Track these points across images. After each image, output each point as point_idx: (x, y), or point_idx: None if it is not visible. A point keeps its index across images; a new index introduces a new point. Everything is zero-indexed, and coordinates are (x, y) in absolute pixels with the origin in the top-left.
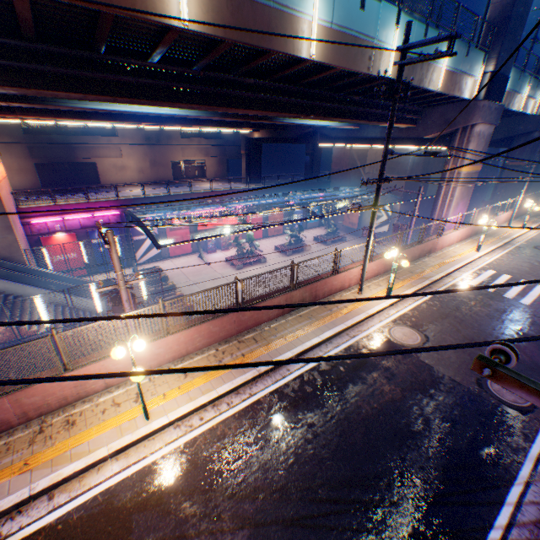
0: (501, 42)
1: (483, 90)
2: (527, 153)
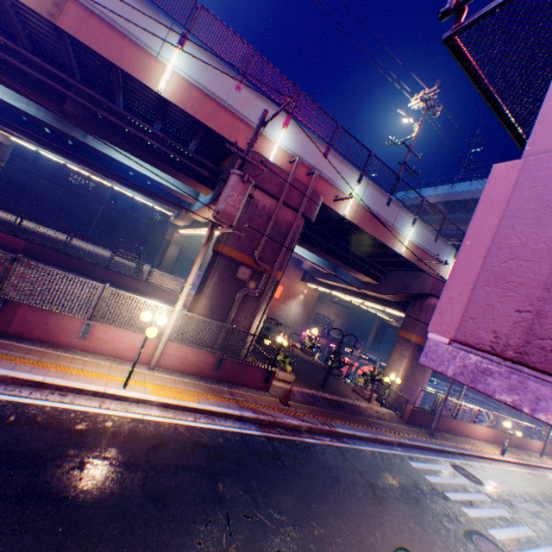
0: None
1: None
2: None
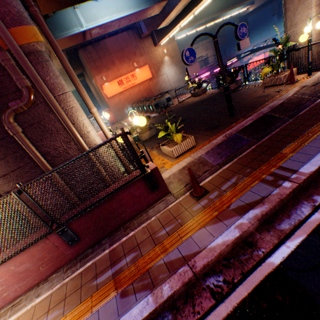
0: None
1: None
2: None
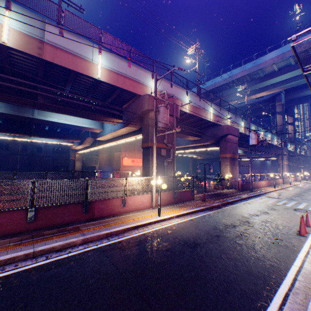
0: (282, 136)
1: (282, 145)
2: (295, 161)
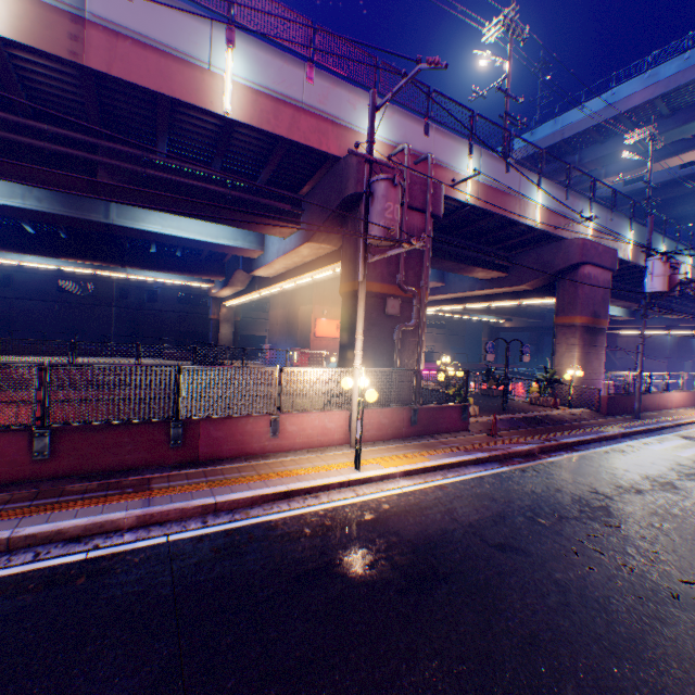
0: None
1: None
2: None
